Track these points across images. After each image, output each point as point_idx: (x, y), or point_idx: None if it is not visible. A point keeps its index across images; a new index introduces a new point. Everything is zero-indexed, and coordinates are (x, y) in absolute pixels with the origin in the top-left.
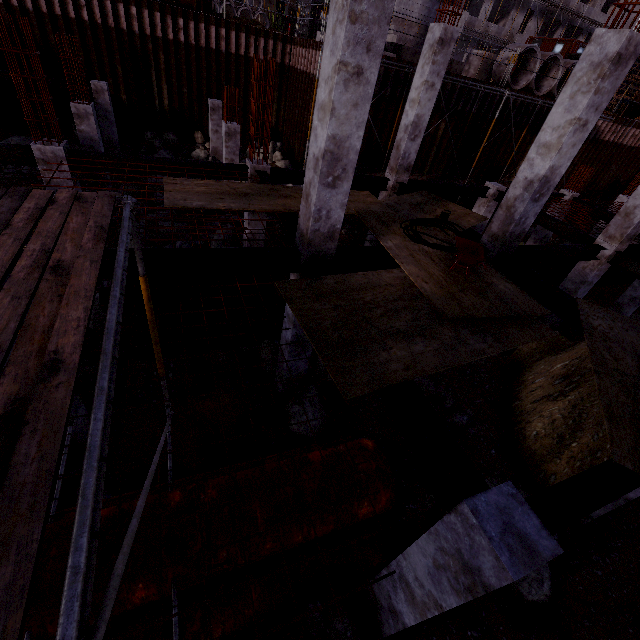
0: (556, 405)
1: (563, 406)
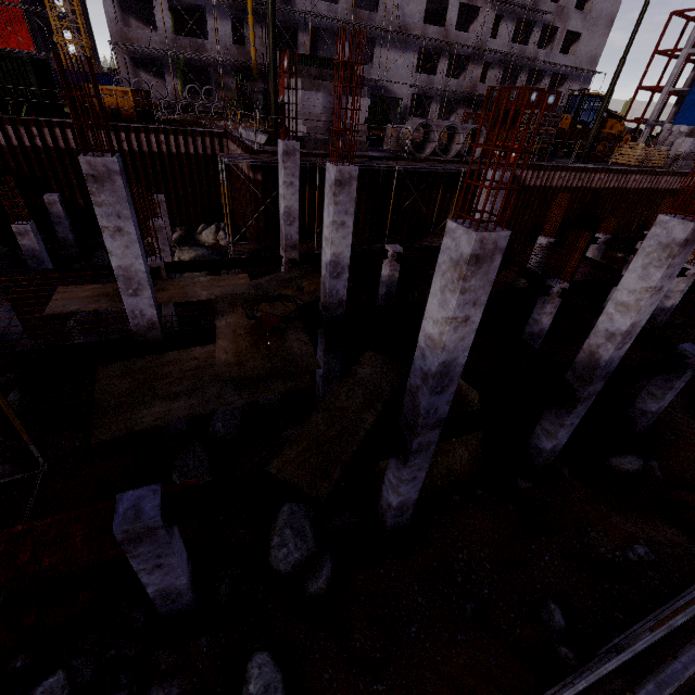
0: None
1: None
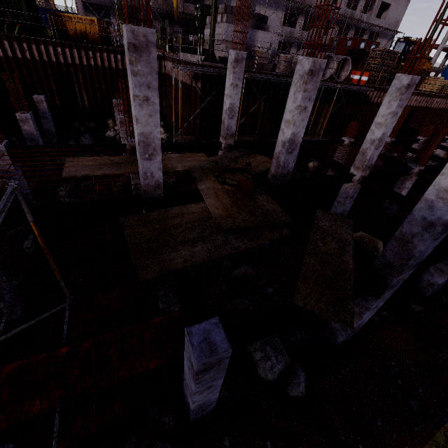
0: None
1: None
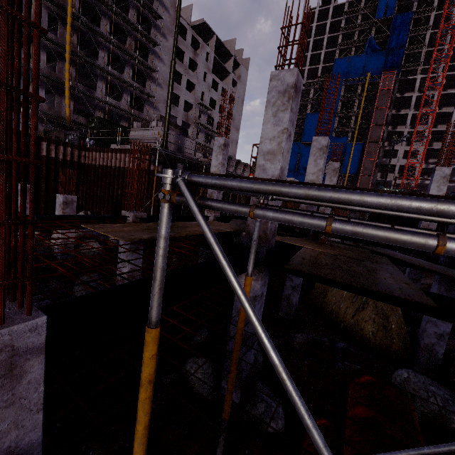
0: (368, 311)
1: (371, 309)
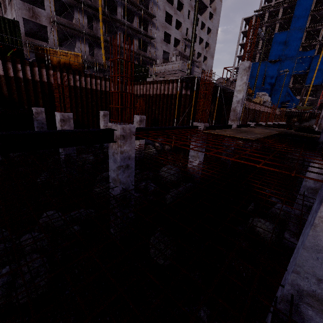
0: None
1: None
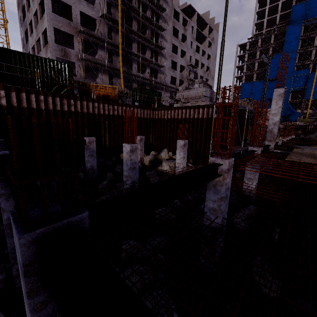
0: None
1: None
